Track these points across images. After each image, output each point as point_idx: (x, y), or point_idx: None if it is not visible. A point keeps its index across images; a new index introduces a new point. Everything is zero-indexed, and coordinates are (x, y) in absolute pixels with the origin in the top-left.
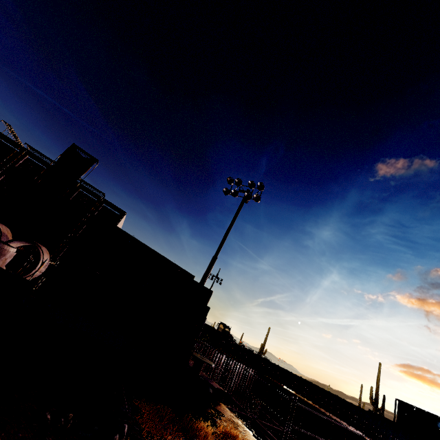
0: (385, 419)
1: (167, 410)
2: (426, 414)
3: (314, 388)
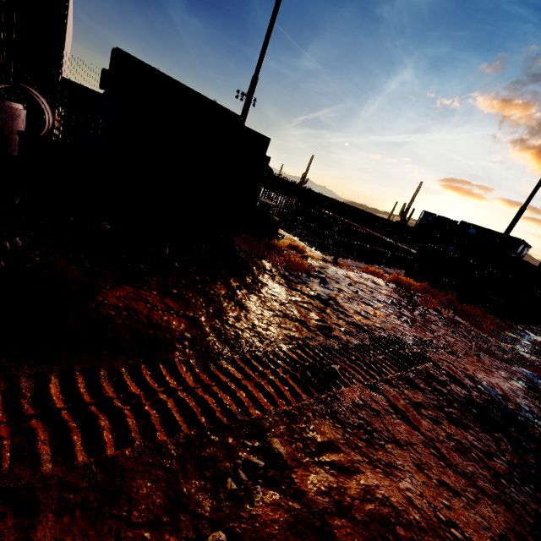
0: (407, 226)
1: (250, 237)
2: (443, 220)
3: (352, 209)
